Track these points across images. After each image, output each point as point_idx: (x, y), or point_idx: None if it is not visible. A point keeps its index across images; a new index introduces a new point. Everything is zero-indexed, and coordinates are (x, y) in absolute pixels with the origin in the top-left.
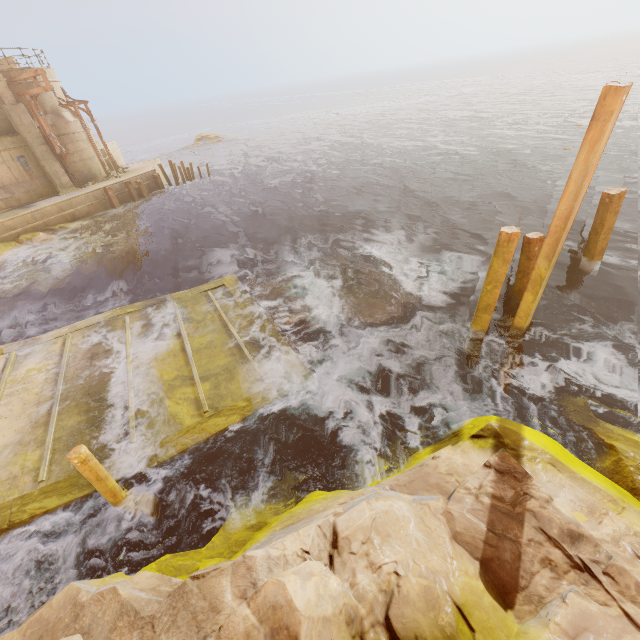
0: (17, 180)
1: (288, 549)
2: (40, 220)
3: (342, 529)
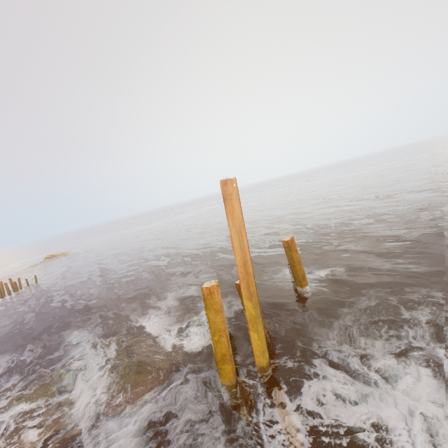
0: None
1: None
2: None
3: None
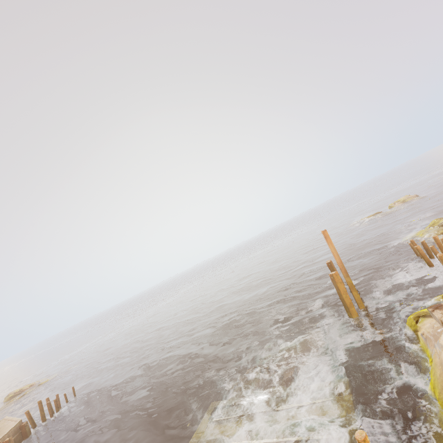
0: None
1: None
2: None
3: None
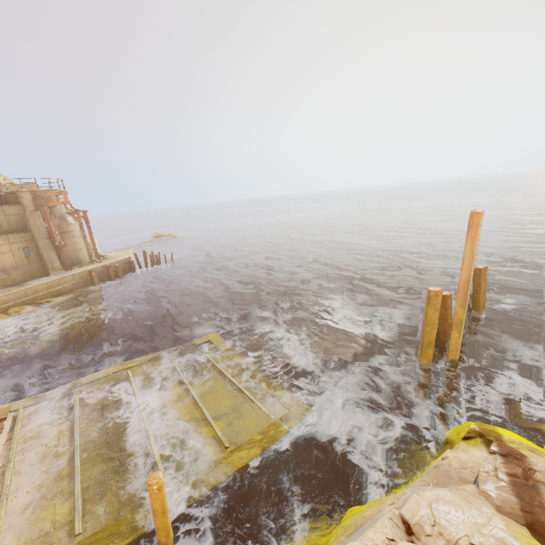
0: (17, 264)
1: (376, 540)
2: (30, 295)
3: (410, 517)
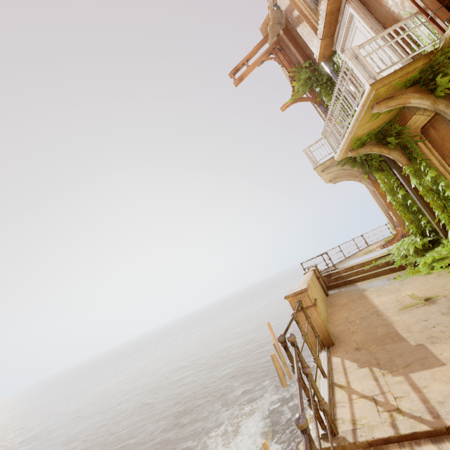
0: None
1: None
2: None
3: None
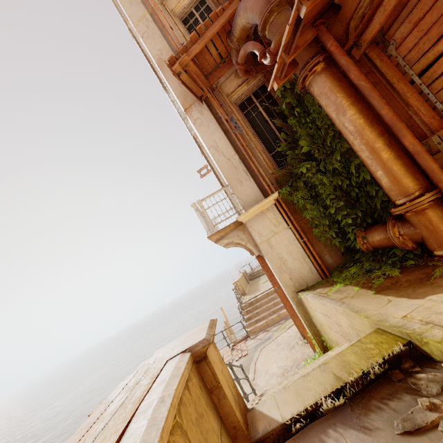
0: None
1: None
2: None
3: None
